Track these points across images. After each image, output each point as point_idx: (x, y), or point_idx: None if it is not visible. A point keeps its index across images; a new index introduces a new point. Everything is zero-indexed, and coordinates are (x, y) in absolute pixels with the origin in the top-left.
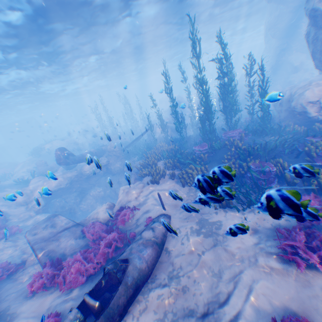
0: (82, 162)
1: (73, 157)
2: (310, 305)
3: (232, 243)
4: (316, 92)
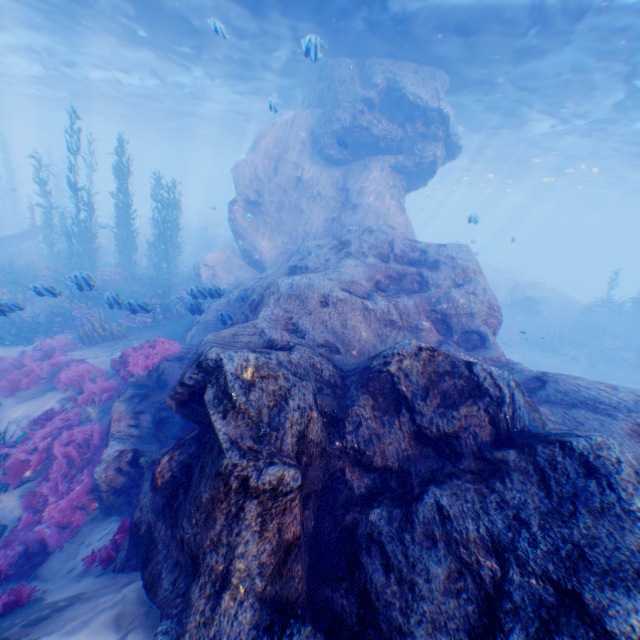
0: None
1: None
2: None
3: None
4: (217, 258)
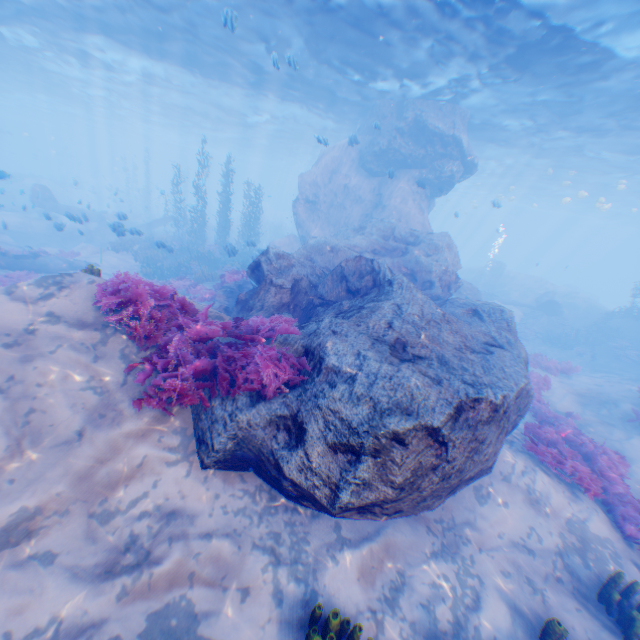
0: (67, 219)
1: (55, 203)
2: None
3: None
4: (282, 241)
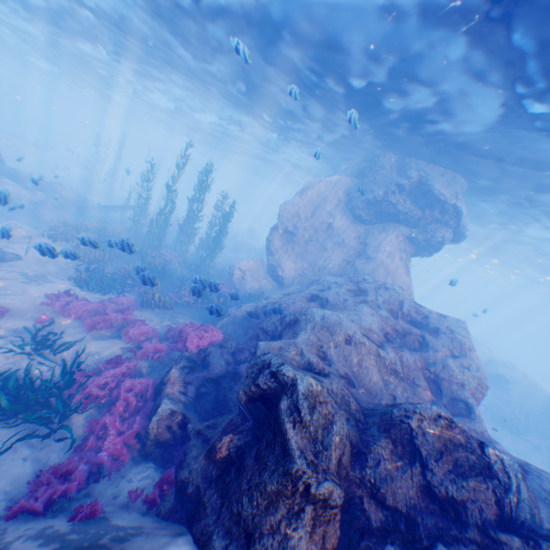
0: (14, 182)
1: (1, 164)
2: (25, 314)
3: (37, 288)
4: (249, 265)
